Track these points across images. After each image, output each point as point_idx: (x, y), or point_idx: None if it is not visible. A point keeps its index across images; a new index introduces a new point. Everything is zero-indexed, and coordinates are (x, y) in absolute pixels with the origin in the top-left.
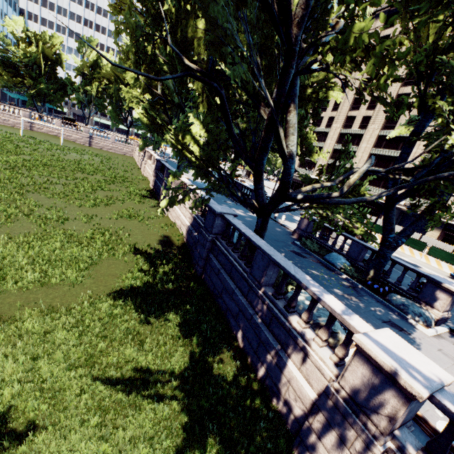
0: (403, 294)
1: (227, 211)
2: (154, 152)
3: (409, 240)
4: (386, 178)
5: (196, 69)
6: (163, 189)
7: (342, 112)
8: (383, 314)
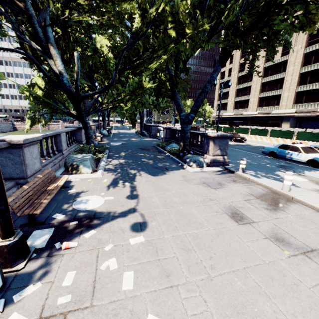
0: (200, 154)
1: (76, 126)
2: None
3: (281, 133)
4: (277, 97)
5: (16, 48)
6: (28, 118)
7: (236, 62)
8: (164, 165)
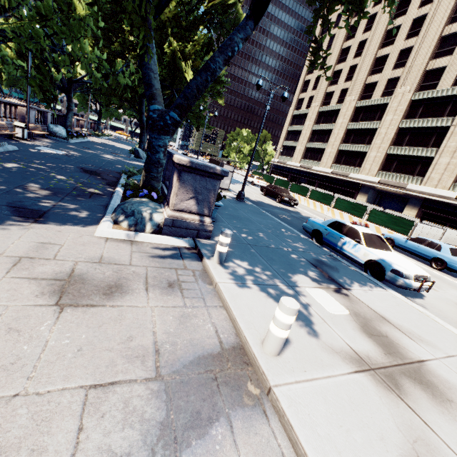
0: None
1: None
2: (84, 120)
3: (350, 206)
4: (362, 155)
5: None
6: None
7: (321, 89)
8: (55, 207)
